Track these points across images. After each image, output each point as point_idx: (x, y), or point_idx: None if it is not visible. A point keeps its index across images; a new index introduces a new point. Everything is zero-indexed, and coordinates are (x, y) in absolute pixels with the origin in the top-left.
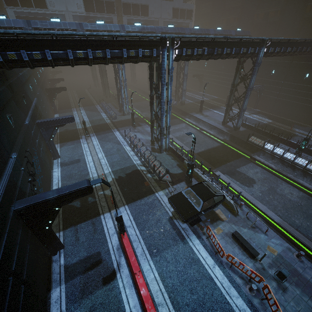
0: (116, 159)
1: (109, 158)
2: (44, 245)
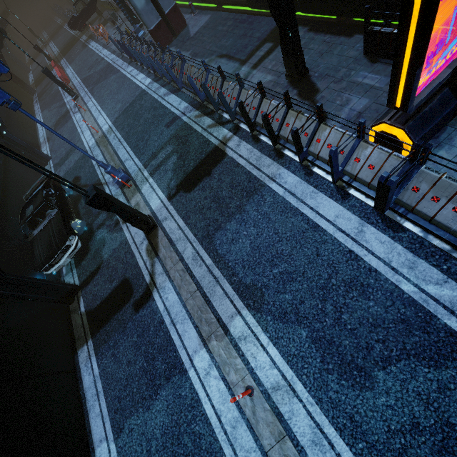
0: (62, 42)
1: (59, 45)
2: (18, 85)
